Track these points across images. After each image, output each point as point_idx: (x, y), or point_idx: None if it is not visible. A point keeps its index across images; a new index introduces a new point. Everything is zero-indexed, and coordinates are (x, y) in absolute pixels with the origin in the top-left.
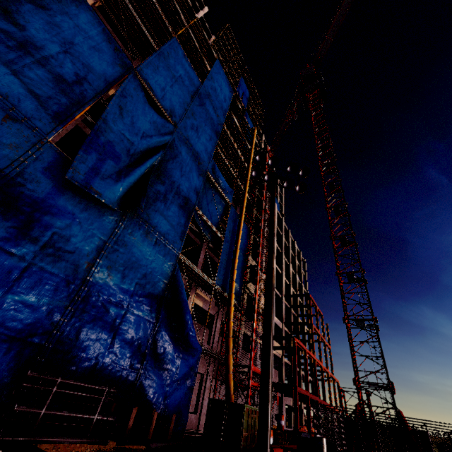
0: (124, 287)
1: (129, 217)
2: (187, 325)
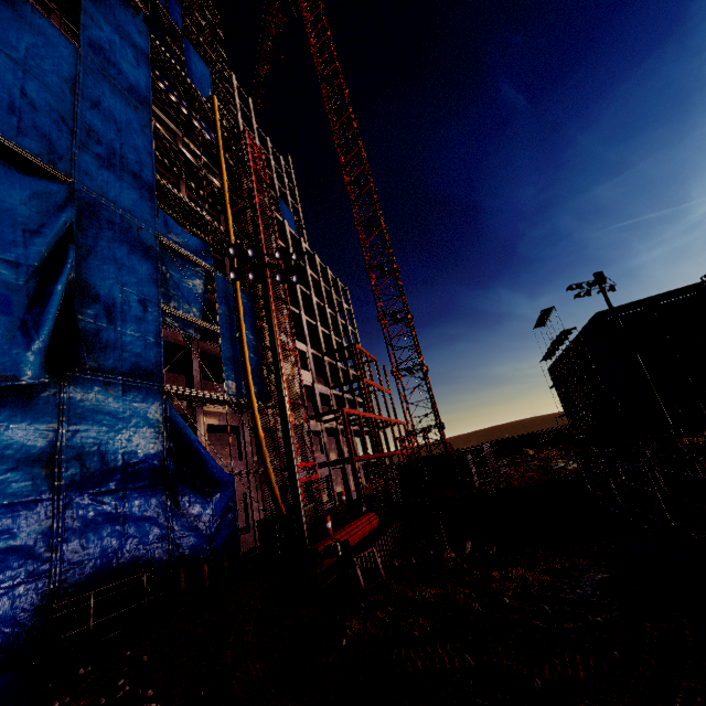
0: (110, 467)
1: (71, 379)
2: (208, 466)
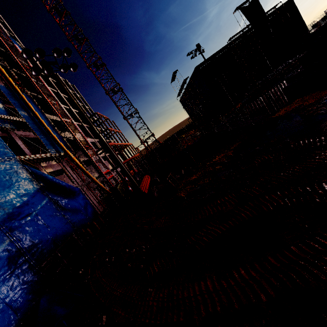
0: (19, 205)
1: None
2: (66, 187)
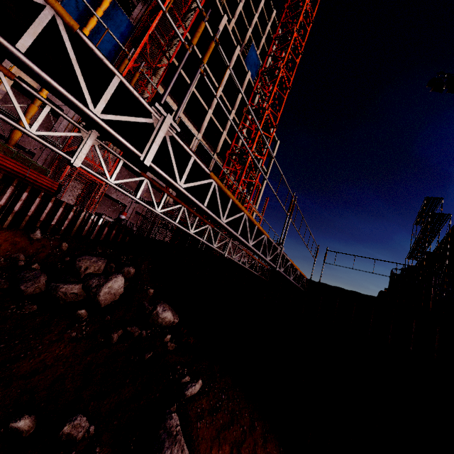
0: None
1: None
2: None
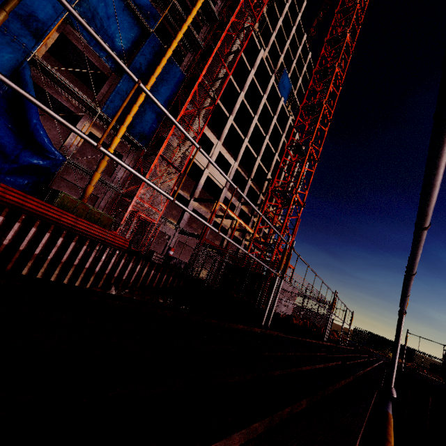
0: None
1: None
2: (31, 124)
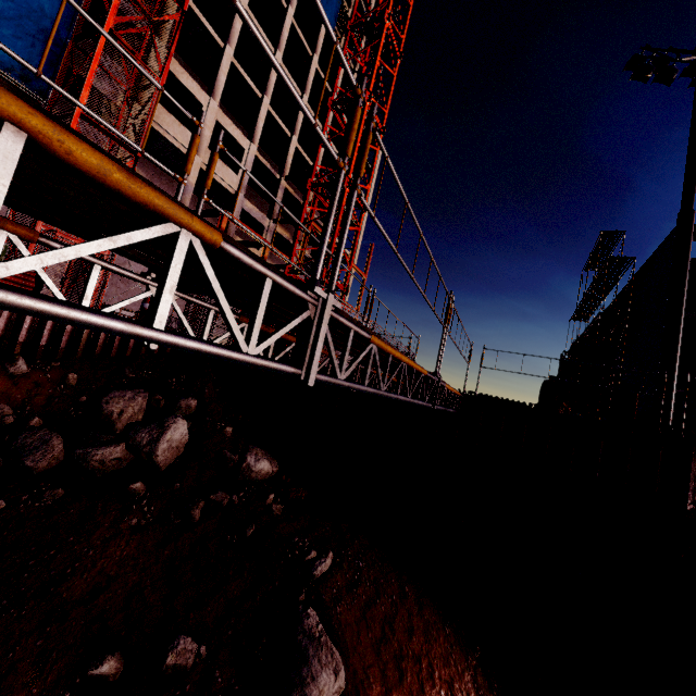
0: None
1: None
2: None
